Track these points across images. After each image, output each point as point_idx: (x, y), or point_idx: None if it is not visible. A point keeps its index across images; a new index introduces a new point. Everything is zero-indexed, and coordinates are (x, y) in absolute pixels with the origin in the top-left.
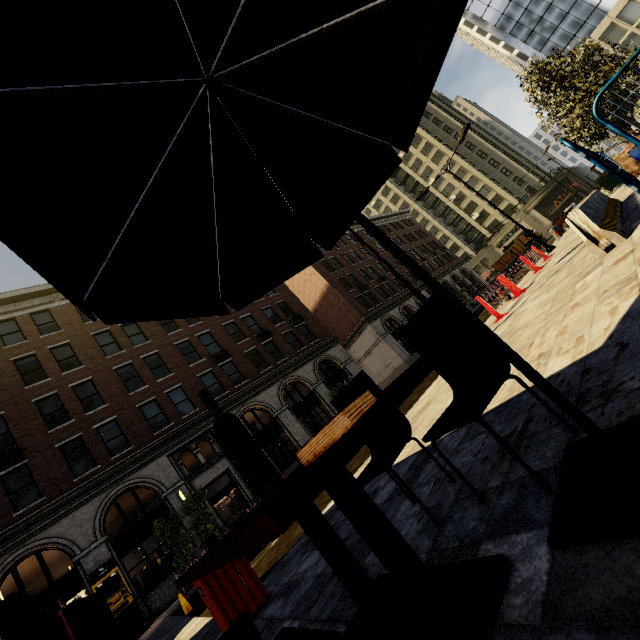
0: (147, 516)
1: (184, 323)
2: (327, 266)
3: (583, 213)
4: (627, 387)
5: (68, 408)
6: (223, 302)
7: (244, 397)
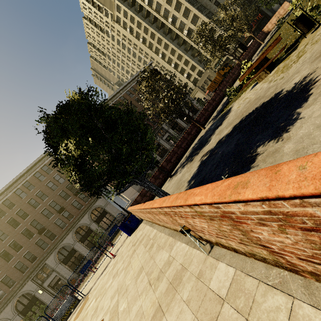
0: (30, 301)
1: (21, 220)
2: None
3: None
4: None
5: None
6: None
7: (57, 245)
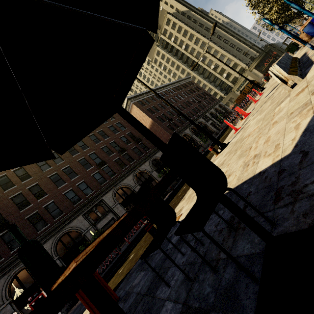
0: (76, 244)
1: (80, 149)
2: (151, 111)
3: (278, 66)
4: (310, 190)
5: (28, 199)
6: (51, 150)
7: (116, 182)
